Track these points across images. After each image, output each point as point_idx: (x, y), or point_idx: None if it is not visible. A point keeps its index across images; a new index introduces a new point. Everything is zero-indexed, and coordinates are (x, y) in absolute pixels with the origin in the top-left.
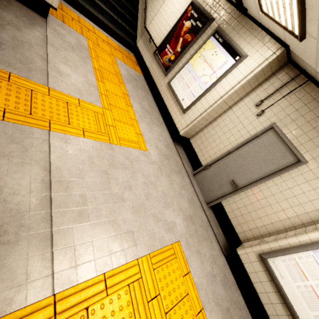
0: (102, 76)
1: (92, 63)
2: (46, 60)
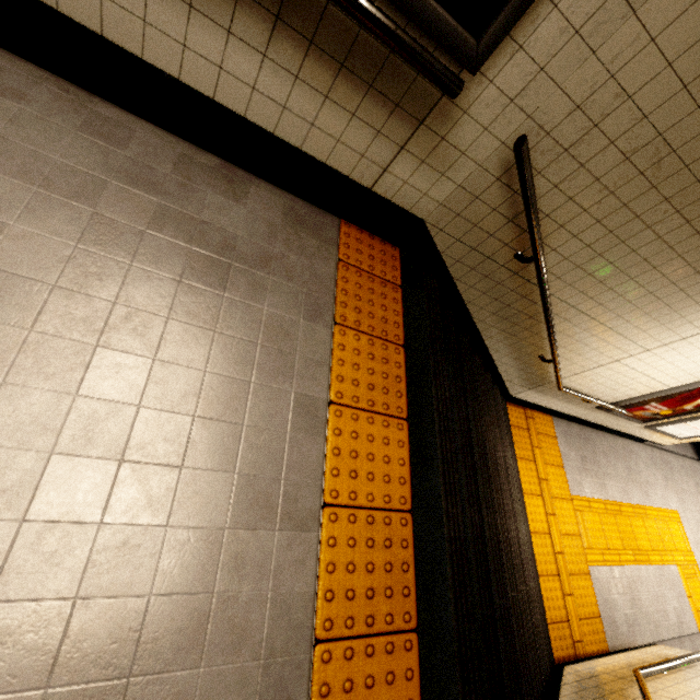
0: (636, 550)
1: (629, 564)
2: (679, 639)
